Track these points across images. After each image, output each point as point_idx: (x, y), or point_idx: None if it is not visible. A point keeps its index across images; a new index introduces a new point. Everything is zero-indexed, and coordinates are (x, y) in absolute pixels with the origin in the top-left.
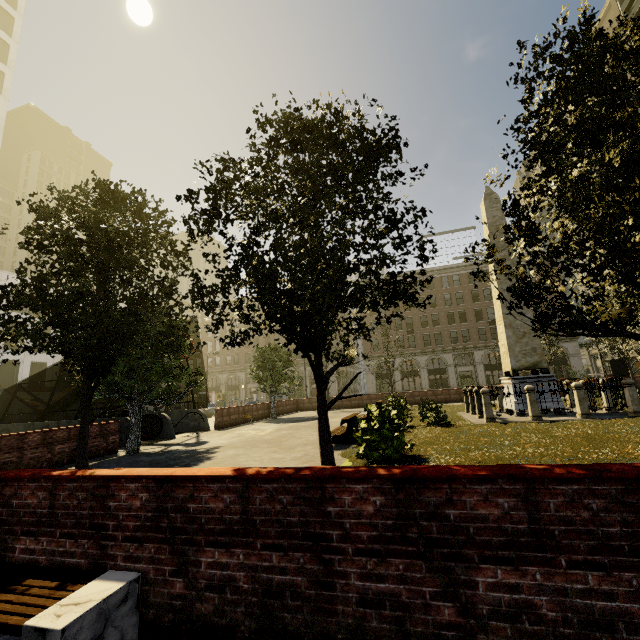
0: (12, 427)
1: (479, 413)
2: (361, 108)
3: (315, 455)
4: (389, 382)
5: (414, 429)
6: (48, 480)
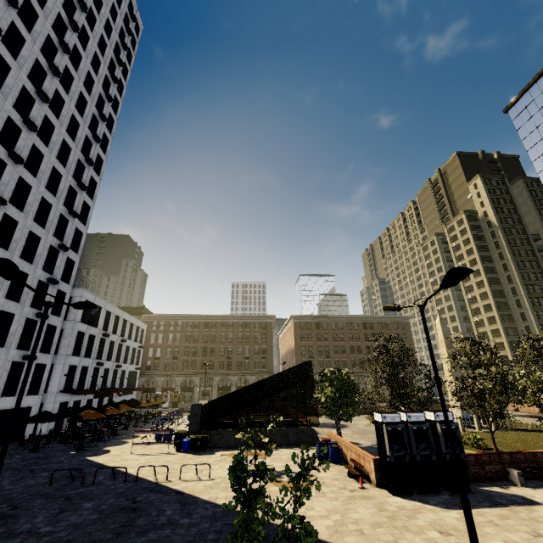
0: (224, 432)
1: None
2: (491, 341)
3: None
4: None
5: None
6: (522, 453)
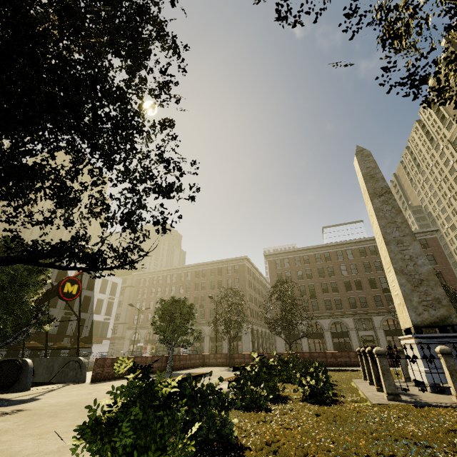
0: None
1: (377, 383)
2: None
3: (68, 453)
4: (296, 342)
5: (281, 404)
6: None
